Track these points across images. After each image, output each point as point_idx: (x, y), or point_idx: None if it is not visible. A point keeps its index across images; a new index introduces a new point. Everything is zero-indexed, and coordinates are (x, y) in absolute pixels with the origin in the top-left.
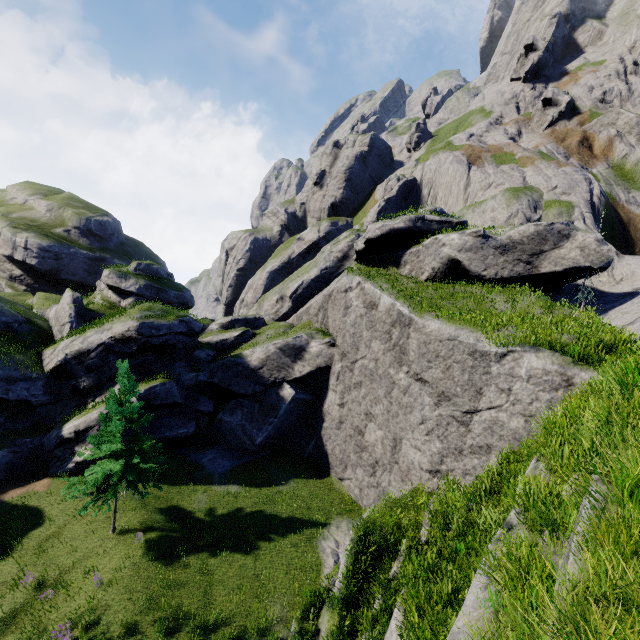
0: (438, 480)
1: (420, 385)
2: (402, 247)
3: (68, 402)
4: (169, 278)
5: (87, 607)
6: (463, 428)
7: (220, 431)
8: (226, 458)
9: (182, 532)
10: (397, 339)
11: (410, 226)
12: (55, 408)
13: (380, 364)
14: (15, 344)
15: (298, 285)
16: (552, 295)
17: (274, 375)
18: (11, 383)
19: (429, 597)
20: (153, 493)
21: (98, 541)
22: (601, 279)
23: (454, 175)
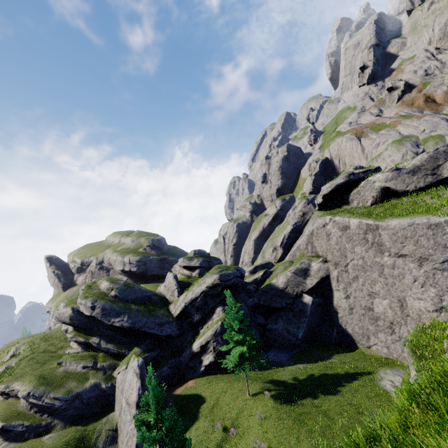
0: (445, 313)
1: (402, 259)
2: (345, 193)
3: (187, 333)
4: (209, 255)
5: (261, 431)
6: (446, 272)
7: (271, 337)
8: (283, 352)
9: (287, 390)
10: (372, 239)
11: (347, 180)
12: (180, 339)
13: (366, 259)
14: (156, 306)
15: (282, 238)
16: None
17: (295, 290)
18: (162, 326)
19: None
20: (255, 376)
21: (243, 402)
22: None
23: (351, 147)
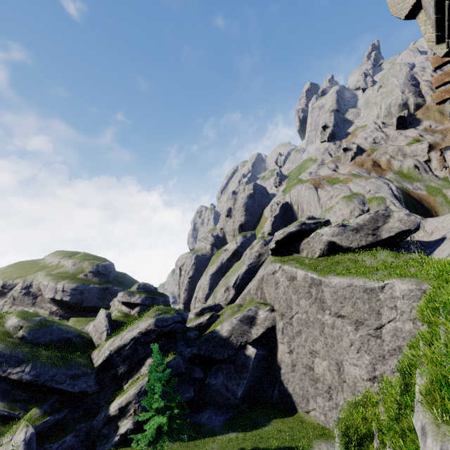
0: (377, 384)
1: (341, 319)
2: (297, 241)
3: (108, 388)
4: (155, 290)
5: None
6: (378, 340)
7: (208, 394)
8: (218, 414)
9: None
10: (316, 295)
11: (299, 229)
12: (98, 396)
13: (310, 314)
14: (75, 351)
15: (236, 278)
16: (396, 250)
17: (239, 340)
18: (76, 379)
19: (403, 432)
20: (178, 449)
21: None
22: (420, 234)
23: (309, 195)
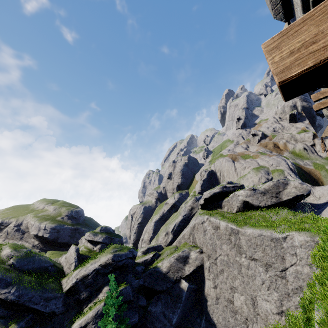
0: (284, 317)
1: (254, 262)
2: (220, 199)
3: (72, 310)
4: (113, 232)
5: None
6: (284, 280)
7: (149, 320)
8: None
9: None
10: (234, 241)
11: (221, 190)
12: (63, 316)
13: (230, 256)
14: (50, 278)
15: (174, 225)
16: (293, 209)
17: (175, 275)
18: (48, 301)
19: None
20: None
21: None
22: (311, 198)
23: (228, 166)
